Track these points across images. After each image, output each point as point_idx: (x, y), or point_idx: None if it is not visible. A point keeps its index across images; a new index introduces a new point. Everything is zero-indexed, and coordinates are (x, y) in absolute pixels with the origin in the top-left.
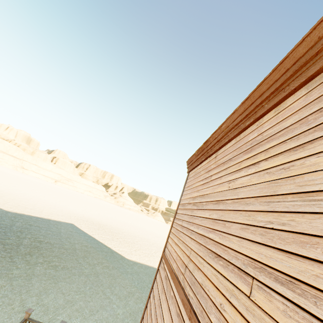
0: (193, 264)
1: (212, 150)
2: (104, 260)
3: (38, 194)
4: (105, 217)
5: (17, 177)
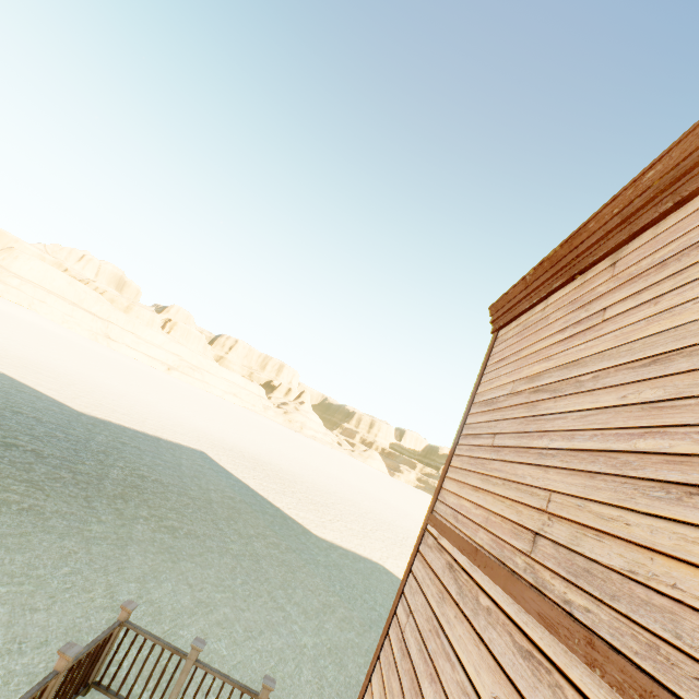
0: (570, 524)
1: (598, 250)
2: (268, 530)
3: (136, 389)
4: (267, 447)
5: (97, 355)
